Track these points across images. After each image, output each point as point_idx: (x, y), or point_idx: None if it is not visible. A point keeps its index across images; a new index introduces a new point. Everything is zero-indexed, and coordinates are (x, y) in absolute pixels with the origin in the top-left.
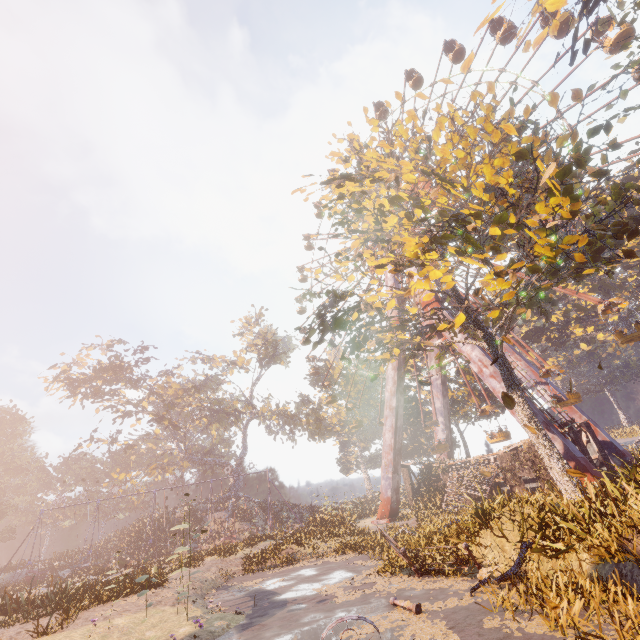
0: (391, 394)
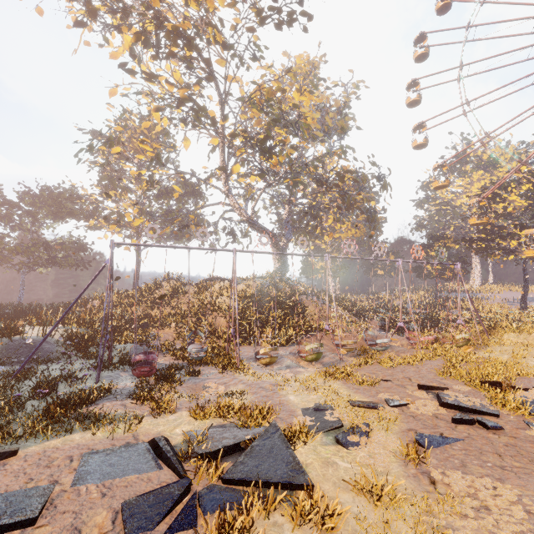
0: None
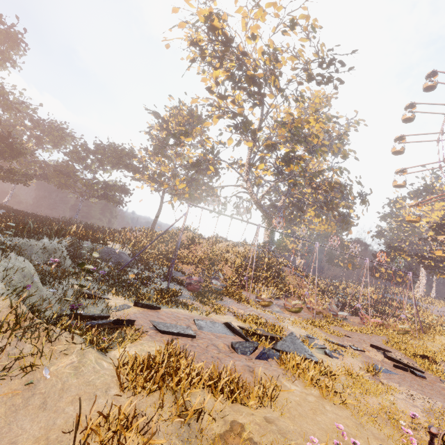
0: None
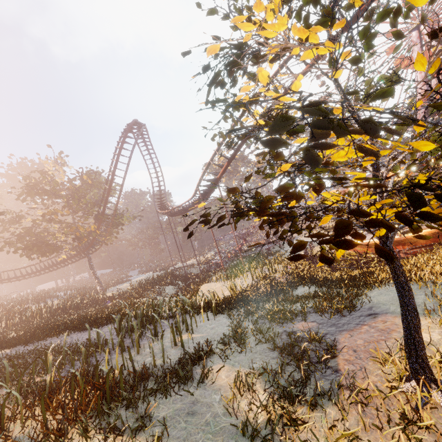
0: None
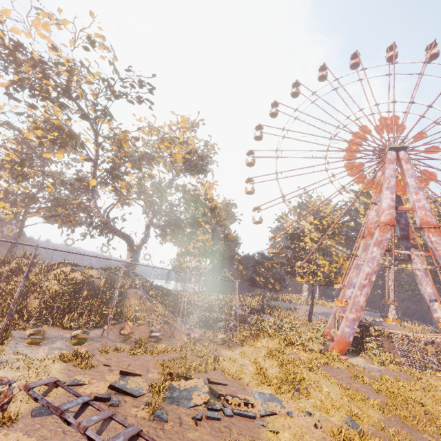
0: (373, 271)
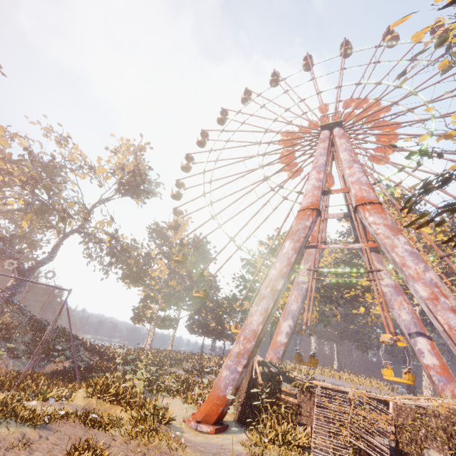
0: (280, 274)
